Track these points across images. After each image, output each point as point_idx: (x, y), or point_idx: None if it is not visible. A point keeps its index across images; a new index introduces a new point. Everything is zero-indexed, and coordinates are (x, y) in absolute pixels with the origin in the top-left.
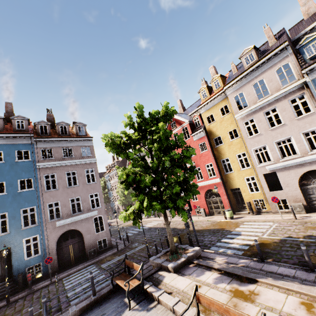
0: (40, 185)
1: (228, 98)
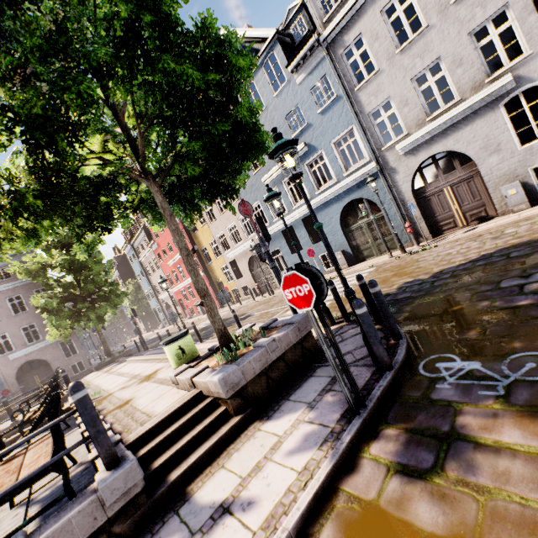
0: None
1: None
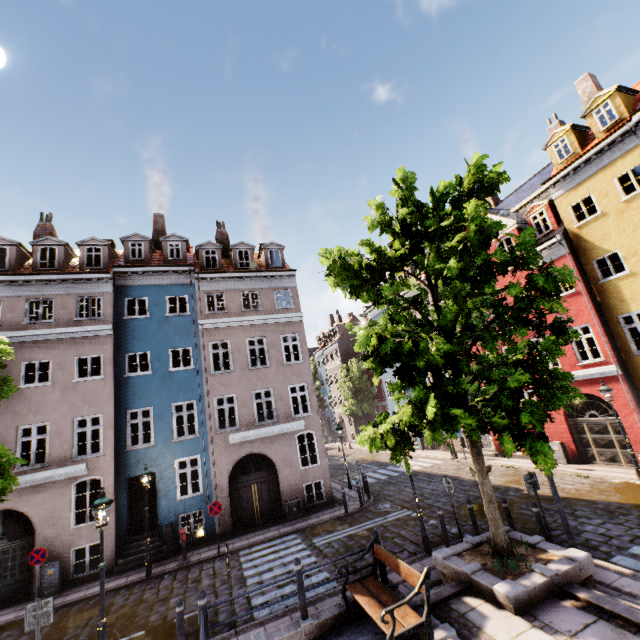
0: (203, 362)
1: None
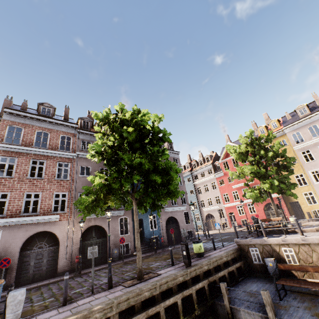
0: None
1: (287, 135)
